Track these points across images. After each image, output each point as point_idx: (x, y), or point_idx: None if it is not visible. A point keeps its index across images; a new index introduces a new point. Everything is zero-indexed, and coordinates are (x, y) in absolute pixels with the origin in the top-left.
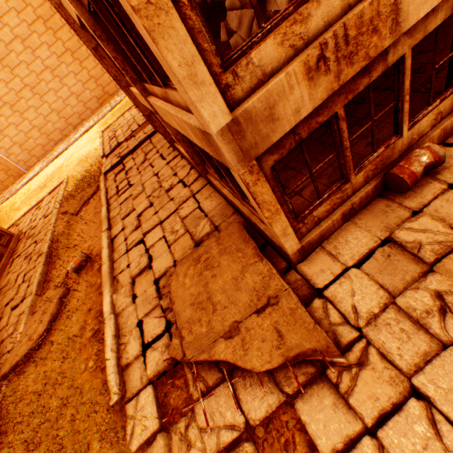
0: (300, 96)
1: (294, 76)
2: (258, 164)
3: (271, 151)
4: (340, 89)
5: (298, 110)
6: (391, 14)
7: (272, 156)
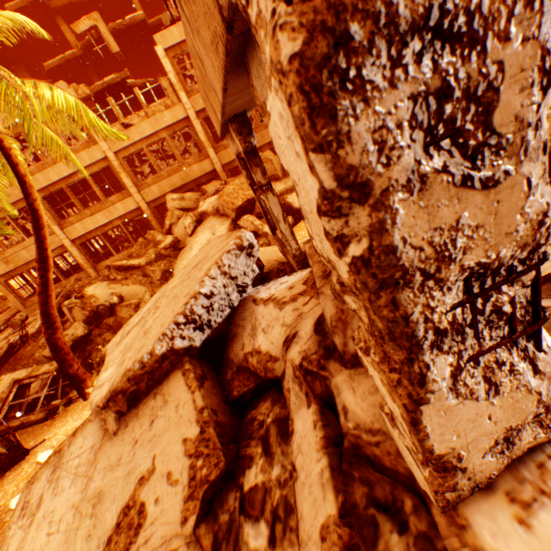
0: (6, 267)
1: (2, 263)
2: (0, 280)
3: (4, 277)
4: (23, 266)
5: (6, 269)
6: (29, 254)
7: (4, 278)
